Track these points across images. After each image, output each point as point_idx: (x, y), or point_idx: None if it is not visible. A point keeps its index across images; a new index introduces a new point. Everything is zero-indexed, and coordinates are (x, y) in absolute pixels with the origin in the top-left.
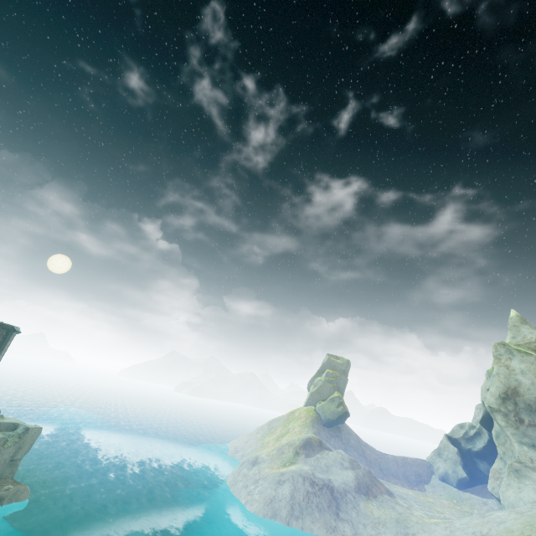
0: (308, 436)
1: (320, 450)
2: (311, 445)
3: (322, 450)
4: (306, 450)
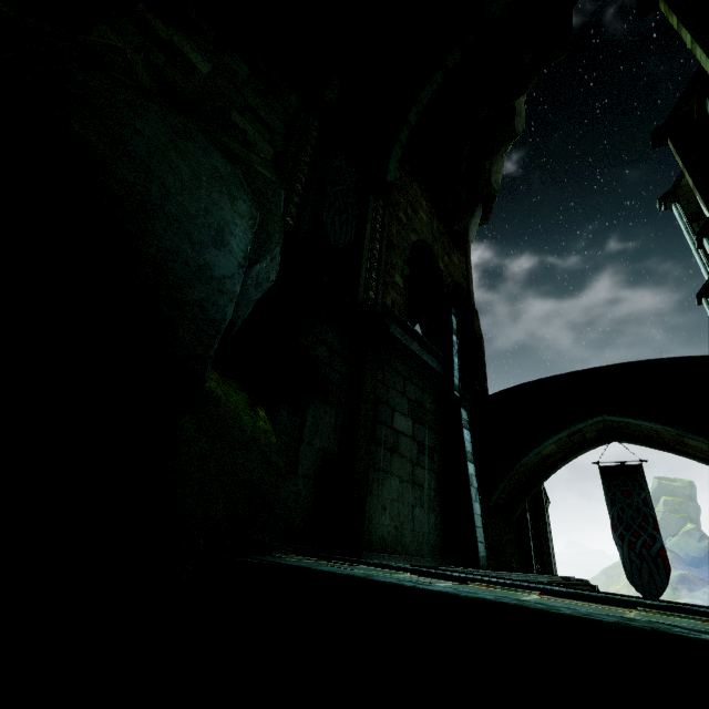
0: (680, 572)
1: (704, 585)
2: (690, 580)
3: (707, 586)
4: (685, 586)
